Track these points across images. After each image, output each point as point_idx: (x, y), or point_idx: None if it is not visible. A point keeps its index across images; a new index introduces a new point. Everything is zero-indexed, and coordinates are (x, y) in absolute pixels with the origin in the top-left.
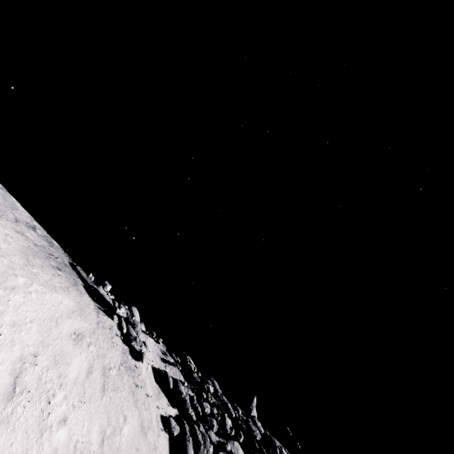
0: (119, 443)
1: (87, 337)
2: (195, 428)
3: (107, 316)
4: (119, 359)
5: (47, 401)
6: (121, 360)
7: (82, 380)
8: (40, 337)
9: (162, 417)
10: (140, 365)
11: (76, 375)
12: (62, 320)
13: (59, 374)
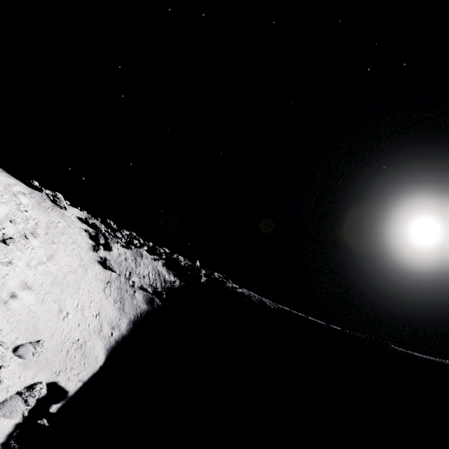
0: (57, 226)
1: (28, 195)
2: (105, 235)
3: (38, 192)
4: (51, 207)
5: (17, 205)
6: (53, 208)
7: (31, 206)
8: (4, 188)
9: (83, 229)
10: (66, 212)
11: (27, 203)
12: (12, 186)
13: (19, 200)
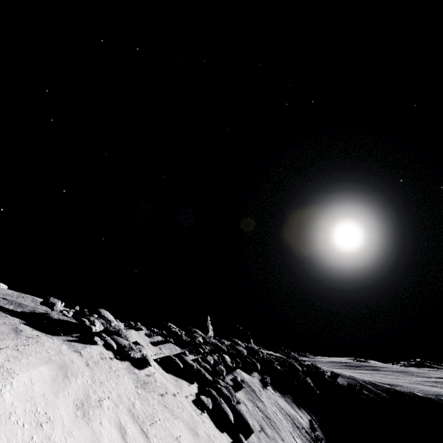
0: None
1: (91, 395)
2: (219, 388)
3: (87, 345)
4: (131, 383)
5: None
6: (132, 382)
7: None
8: None
9: (194, 402)
10: (149, 371)
11: None
12: (52, 409)
13: None
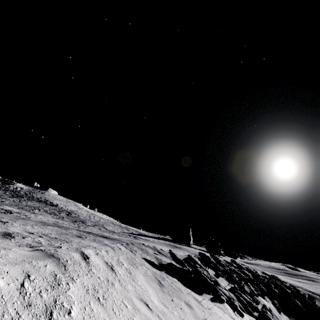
0: None
1: None
2: None
3: (223, 304)
4: None
5: None
6: None
7: None
8: None
9: None
10: (244, 316)
11: None
12: None
13: None
